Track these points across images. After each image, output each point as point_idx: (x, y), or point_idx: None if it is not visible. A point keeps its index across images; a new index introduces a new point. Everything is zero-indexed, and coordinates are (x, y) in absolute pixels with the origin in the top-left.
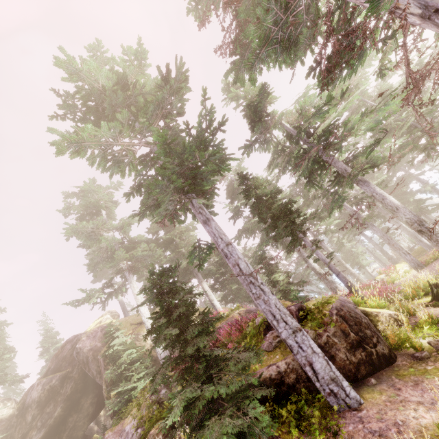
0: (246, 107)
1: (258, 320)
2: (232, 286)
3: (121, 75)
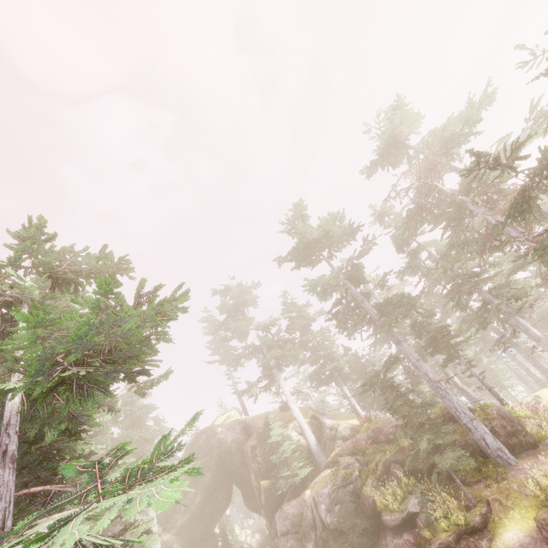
0: (401, 240)
1: (434, 416)
2: (369, 393)
3: (326, 231)
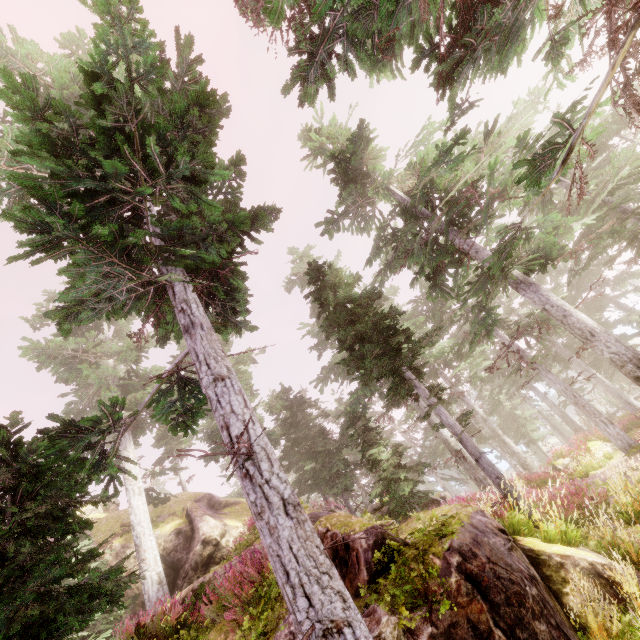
0: (331, 159)
1: None
2: (305, 464)
3: None
